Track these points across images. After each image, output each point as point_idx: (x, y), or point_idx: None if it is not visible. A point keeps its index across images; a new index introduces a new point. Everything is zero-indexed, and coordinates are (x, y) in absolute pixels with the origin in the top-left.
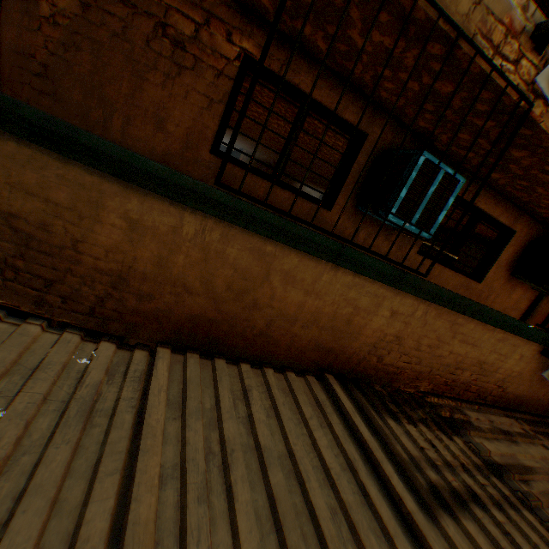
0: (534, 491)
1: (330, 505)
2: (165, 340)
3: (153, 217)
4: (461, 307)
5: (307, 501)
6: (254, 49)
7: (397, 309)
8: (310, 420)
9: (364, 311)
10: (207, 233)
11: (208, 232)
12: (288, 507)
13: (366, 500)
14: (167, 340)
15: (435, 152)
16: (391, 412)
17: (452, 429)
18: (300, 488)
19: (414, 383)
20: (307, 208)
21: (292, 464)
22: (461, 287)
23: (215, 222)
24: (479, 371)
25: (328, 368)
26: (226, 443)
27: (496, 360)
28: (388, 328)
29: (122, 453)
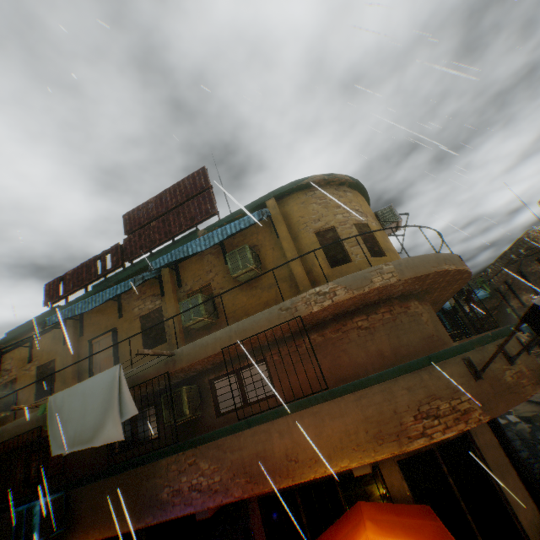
0: None
1: None
2: None
3: None
4: None
5: None
6: None
7: None
8: None
9: None
10: None
11: None
12: None
13: None
14: None
15: None
16: None
17: None
18: None
19: None
20: None
21: None
22: None
23: None
24: None
25: None
26: None
27: None
28: None
29: None
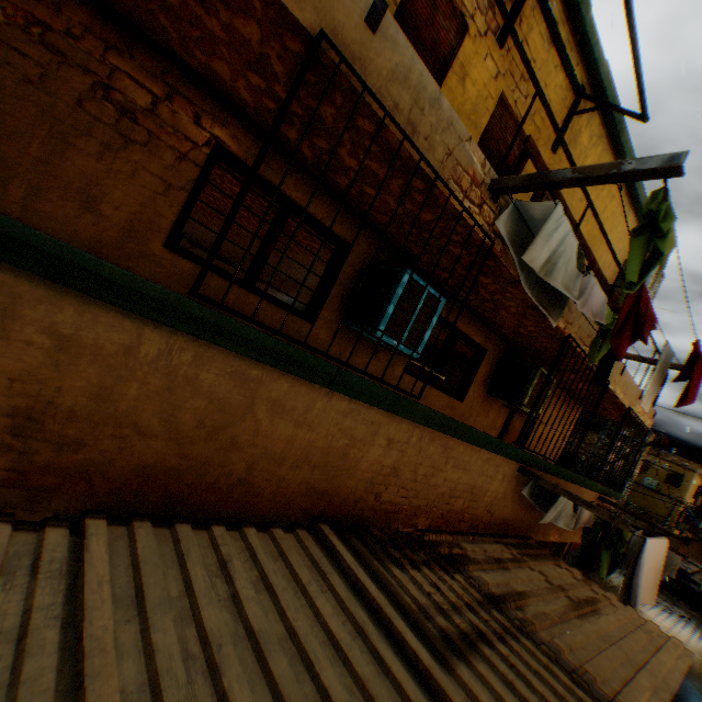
0: (530, 616)
1: (345, 685)
2: (98, 508)
3: (97, 332)
4: (453, 429)
5: (319, 687)
6: (228, 138)
7: (394, 436)
8: (308, 586)
9: (361, 442)
10: (175, 354)
11: (177, 353)
12: (300, 699)
13: (382, 668)
14: (101, 506)
15: (417, 269)
16: (394, 558)
17: (453, 566)
18: (309, 673)
19: (413, 521)
20: (287, 321)
21: (296, 645)
22: (447, 408)
23: (188, 340)
24: (472, 497)
25: (321, 516)
26: (210, 636)
27: (485, 483)
28: (385, 459)
29: (49, 690)
